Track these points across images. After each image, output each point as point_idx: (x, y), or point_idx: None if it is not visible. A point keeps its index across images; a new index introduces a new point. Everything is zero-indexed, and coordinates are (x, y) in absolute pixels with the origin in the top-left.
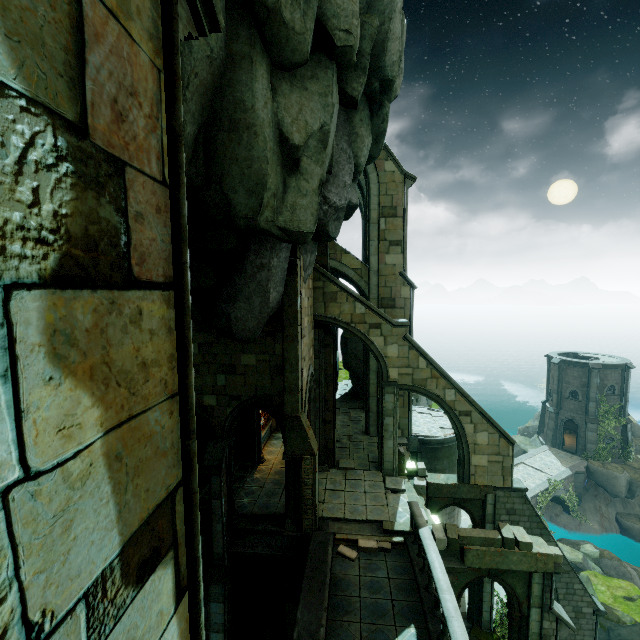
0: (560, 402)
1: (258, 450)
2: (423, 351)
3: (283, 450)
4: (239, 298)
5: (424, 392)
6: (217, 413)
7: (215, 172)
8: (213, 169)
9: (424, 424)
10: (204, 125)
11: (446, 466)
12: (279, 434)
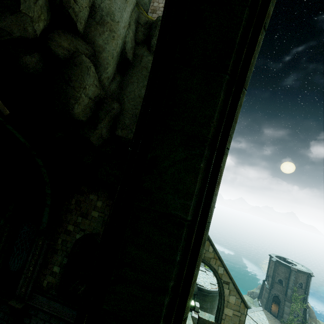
0: (273, 283)
1: None
2: (212, 243)
3: None
4: None
5: (208, 264)
6: None
7: None
8: None
9: (202, 278)
10: None
11: (208, 307)
12: None
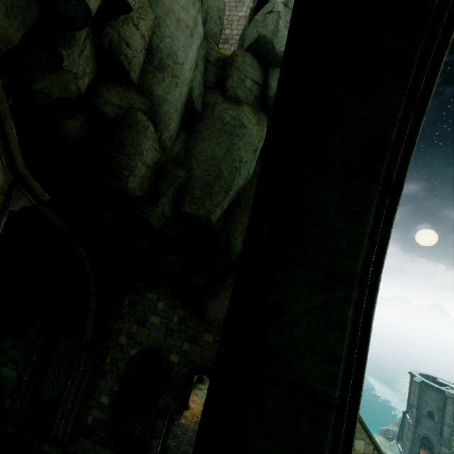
0: (419, 417)
1: (187, 398)
2: None
3: (203, 402)
4: (216, 298)
5: None
6: (176, 369)
7: (228, 226)
8: (227, 224)
9: None
10: (231, 203)
11: None
12: (201, 385)
